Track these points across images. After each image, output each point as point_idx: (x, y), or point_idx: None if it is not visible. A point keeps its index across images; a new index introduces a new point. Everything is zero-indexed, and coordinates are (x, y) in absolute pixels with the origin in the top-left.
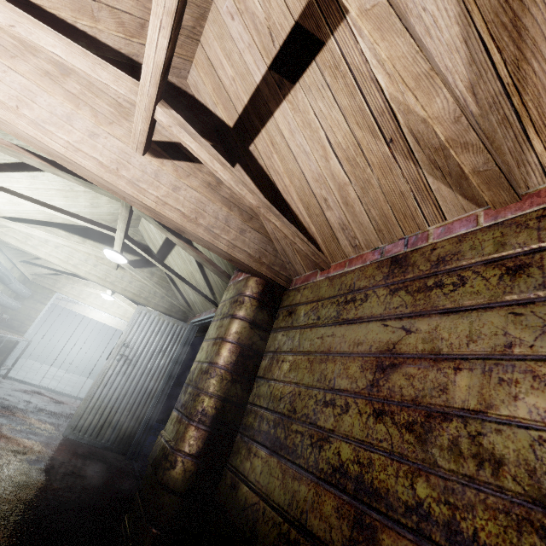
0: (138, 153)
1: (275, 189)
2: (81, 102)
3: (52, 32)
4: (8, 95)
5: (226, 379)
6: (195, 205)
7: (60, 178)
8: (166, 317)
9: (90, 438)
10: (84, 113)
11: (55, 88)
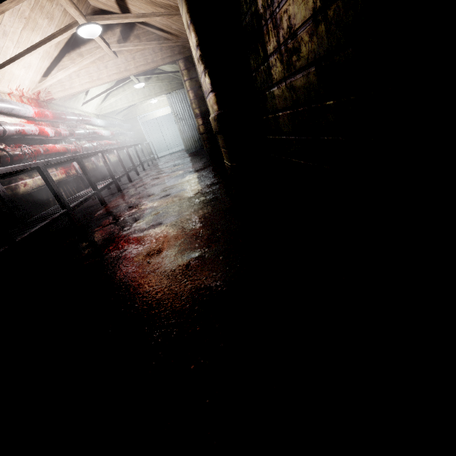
0: (117, 59)
1: (154, 26)
2: (94, 60)
3: (84, 60)
4: (88, 78)
5: (196, 102)
6: (142, 57)
7: None
8: (179, 91)
9: (194, 149)
10: (98, 63)
11: (87, 64)
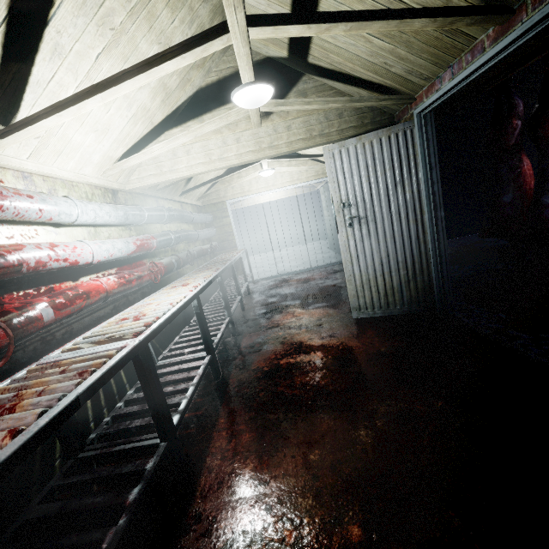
0: None
1: None
2: None
3: None
4: None
5: None
6: None
7: (79, 16)
8: (371, 136)
9: (381, 310)
10: None
11: None
